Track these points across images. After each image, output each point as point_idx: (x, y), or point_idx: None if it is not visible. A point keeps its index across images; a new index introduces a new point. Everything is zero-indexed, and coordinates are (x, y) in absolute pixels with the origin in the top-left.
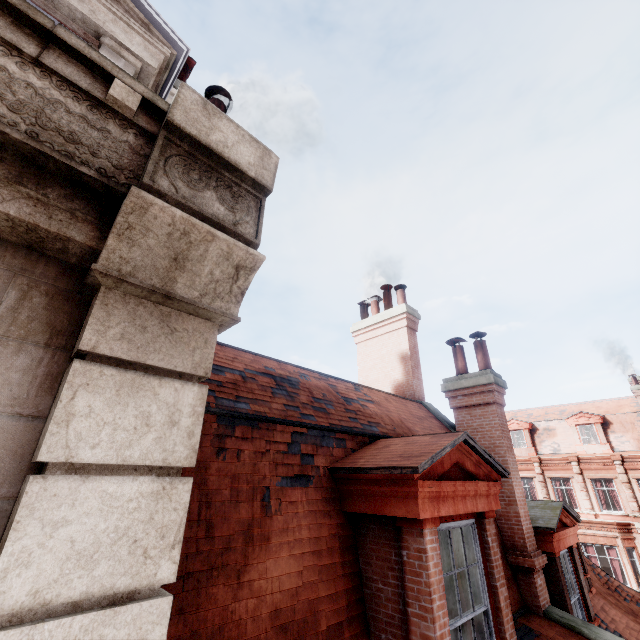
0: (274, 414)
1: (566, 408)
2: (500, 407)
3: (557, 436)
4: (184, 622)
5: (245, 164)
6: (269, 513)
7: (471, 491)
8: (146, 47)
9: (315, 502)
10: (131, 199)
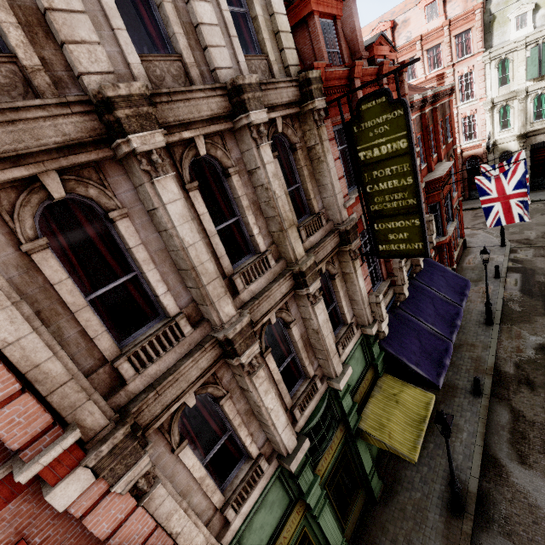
0: None
1: None
2: None
3: (410, 25)
4: None
5: None
6: None
7: (330, 5)
8: None
9: None
10: None
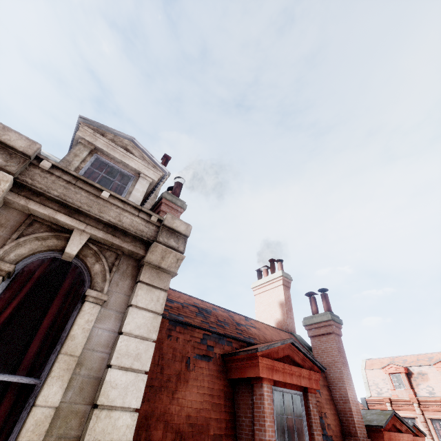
0: (195, 324)
1: (433, 355)
2: (338, 336)
3: (430, 380)
4: (149, 405)
5: (182, 230)
6: (189, 369)
7: (296, 372)
8: (154, 174)
9: (212, 370)
10: (154, 245)
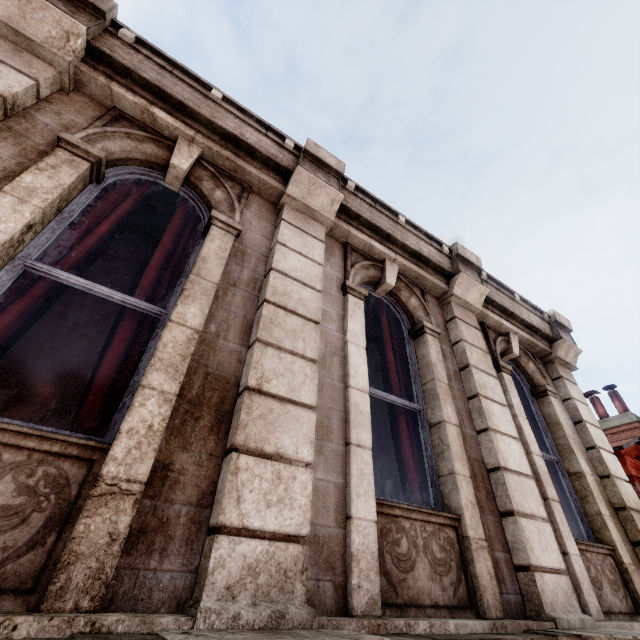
0: None
1: None
2: None
3: None
4: None
5: (567, 325)
6: None
7: None
8: None
9: None
10: (563, 341)
